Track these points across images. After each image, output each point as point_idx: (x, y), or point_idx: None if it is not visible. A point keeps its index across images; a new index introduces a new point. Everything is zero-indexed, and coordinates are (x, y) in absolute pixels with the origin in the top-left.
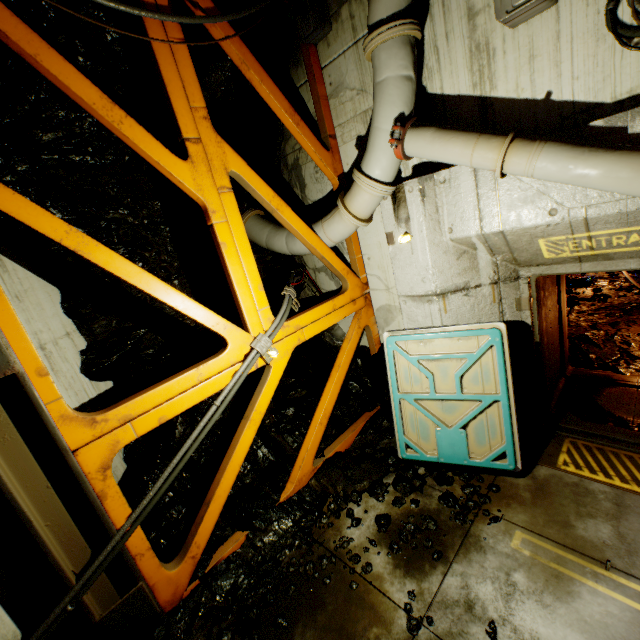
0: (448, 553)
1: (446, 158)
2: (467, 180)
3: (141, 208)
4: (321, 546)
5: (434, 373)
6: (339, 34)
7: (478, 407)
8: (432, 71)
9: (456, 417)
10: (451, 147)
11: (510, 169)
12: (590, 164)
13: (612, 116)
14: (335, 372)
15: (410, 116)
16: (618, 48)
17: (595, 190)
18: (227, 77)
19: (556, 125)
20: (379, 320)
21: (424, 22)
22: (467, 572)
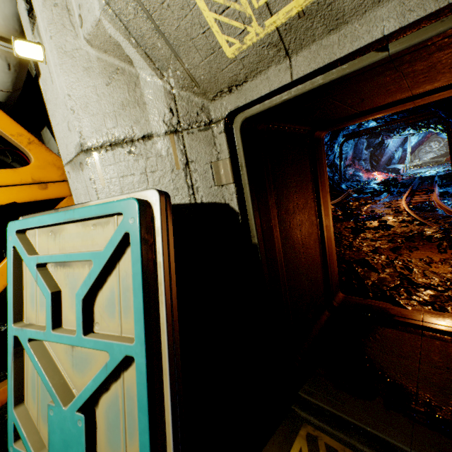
0: None
1: None
2: None
3: None
4: None
5: (62, 290)
6: None
7: (103, 368)
8: None
9: (88, 381)
10: None
11: None
12: None
13: None
14: None
15: None
16: None
17: None
18: None
19: None
20: None
21: None
22: None
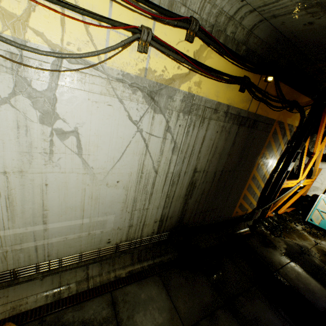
0: (321, 239)
1: None
2: None
3: None
4: (289, 225)
5: None
6: None
7: None
8: None
9: None
10: None
11: None
12: None
13: None
14: (298, 194)
15: None
16: None
17: None
18: None
19: None
20: (311, 189)
21: None
22: (325, 243)
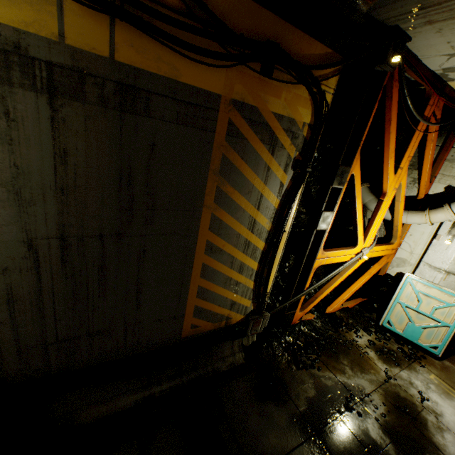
0: (401, 366)
1: None
2: None
3: None
4: (344, 336)
5: (422, 301)
6: None
7: (437, 324)
8: None
9: (421, 323)
10: None
11: None
12: None
13: None
14: (367, 274)
15: None
16: None
17: None
18: None
19: None
20: (393, 262)
21: None
22: (410, 374)
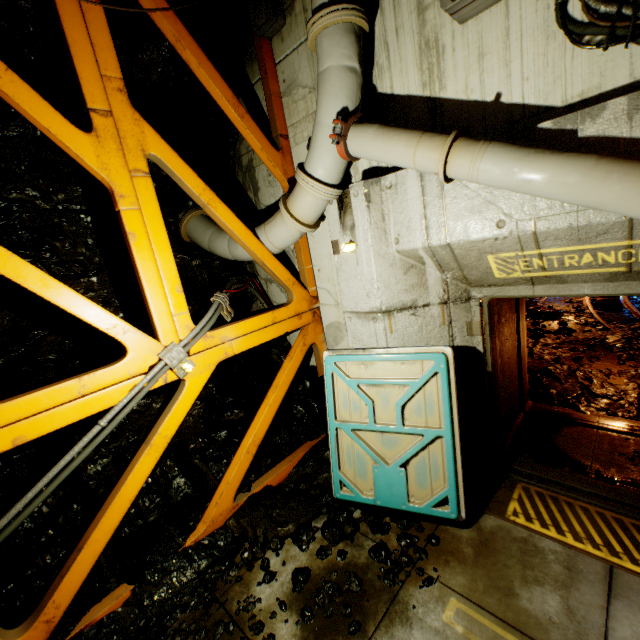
0: (368, 625)
1: (389, 158)
2: (413, 186)
3: (56, 192)
4: (221, 607)
5: (375, 400)
6: (293, 28)
7: (420, 442)
8: (382, 69)
9: (397, 453)
10: (394, 145)
11: (454, 172)
12: (536, 167)
13: (561, 117)
14: (271, 393)
15: (355, 112)
16: (569, 46)
17: (544, 200)
18: (164, 57)
19: (506, 130)
20: (329, 338)
21: (375, 16)
22: None
